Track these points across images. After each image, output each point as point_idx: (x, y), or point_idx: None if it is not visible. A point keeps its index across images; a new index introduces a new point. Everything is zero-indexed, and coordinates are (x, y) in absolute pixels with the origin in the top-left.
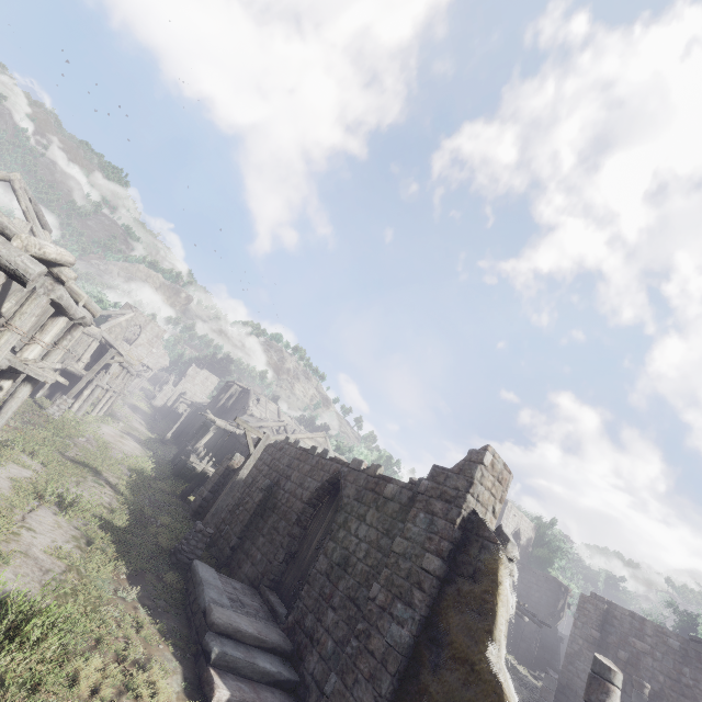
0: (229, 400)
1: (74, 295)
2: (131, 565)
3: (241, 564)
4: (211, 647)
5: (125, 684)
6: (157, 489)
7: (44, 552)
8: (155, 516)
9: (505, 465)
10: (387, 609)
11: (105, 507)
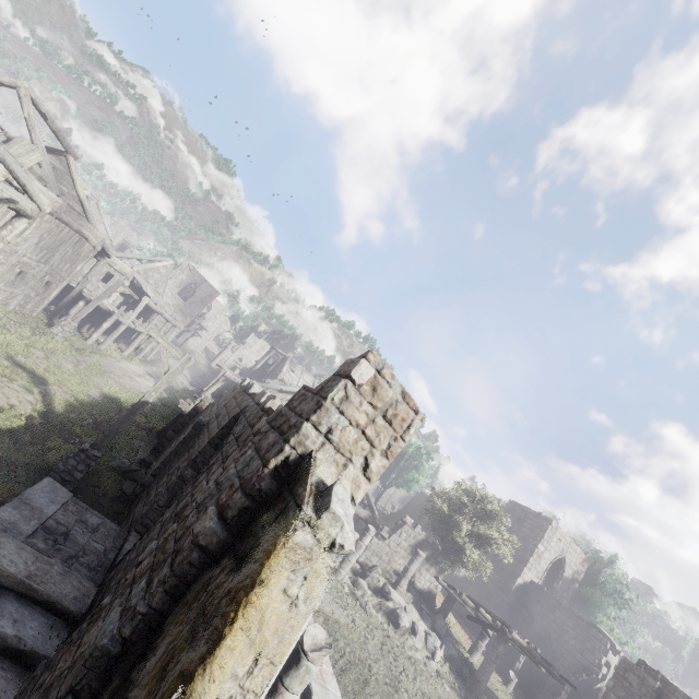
0: (270, 367)
1: None
2: None
3: (139, 503)
4: None
5: None
6: None
7: None
8: (81, 435)
9: (405, 395)
10: (134, 583)
11: None
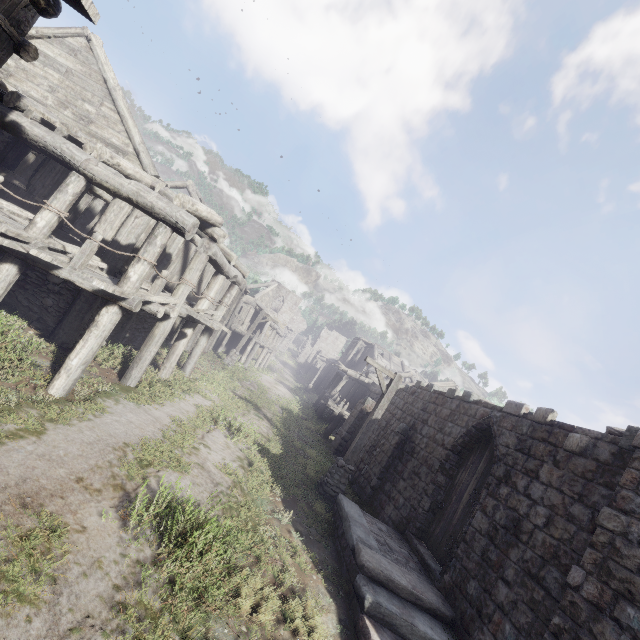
0: (357, 355)
1: (226, 256)
2: (284, 489)
3: (383, 505)
4: (363, 593)
5: (282, 613)
6: (303, 427)
7: (215, 467)
8: (303, 448)
9: None
10: (606, 610)
11: (263, 436)
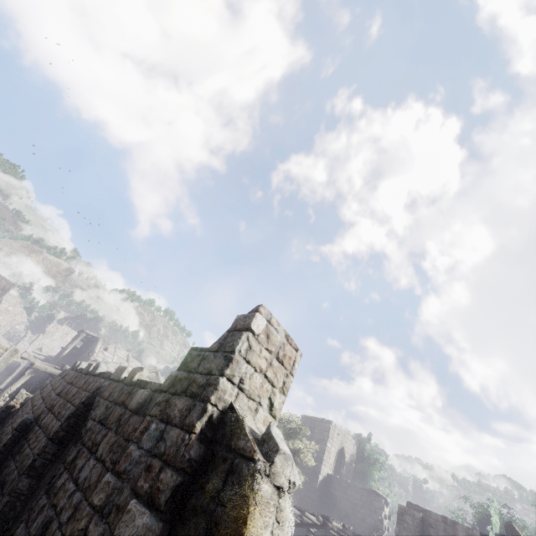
0: (79, 350)
1: None
2: None
3: None
4: None
5: None
6: None
7: None
8: None
9: (288, 337)
10: None
11: None
